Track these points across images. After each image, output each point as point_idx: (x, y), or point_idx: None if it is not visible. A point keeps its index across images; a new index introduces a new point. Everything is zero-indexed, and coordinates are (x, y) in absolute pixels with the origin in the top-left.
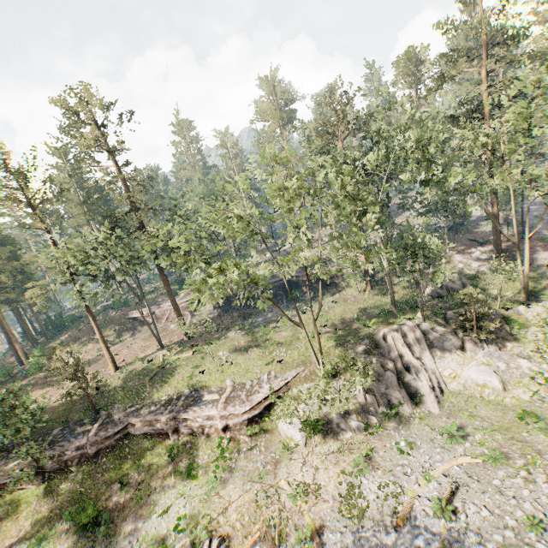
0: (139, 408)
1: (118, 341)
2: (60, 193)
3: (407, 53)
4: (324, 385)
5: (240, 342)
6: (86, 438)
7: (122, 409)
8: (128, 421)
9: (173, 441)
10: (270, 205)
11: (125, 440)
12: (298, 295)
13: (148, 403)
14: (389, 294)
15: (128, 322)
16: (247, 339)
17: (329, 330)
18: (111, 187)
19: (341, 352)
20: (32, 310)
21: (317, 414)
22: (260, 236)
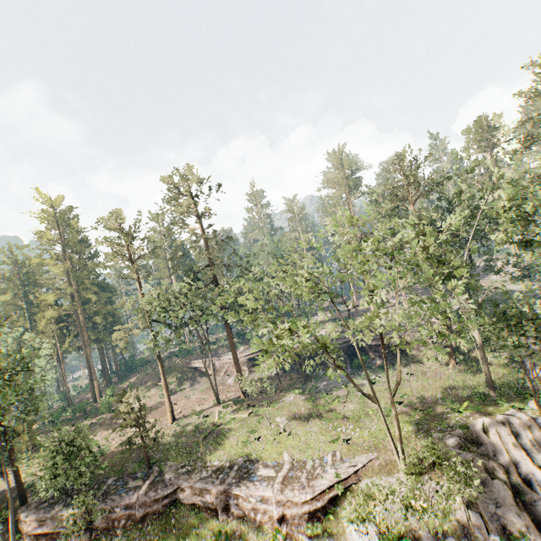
0: (190, 470)
1: (178, 389)
2: (154, 249)
3: (477, 122)
4: (412, 487)
5: (299, 408)
6: (136, 496)
7: (173, 468)
8: (178, 484)
9: (221, 521)
10: (341, 264)
11: (172, 507)
12: (364, 361)
13: (200, 466)
14: (481, 371)
15: (189, 371)
16: (307, 406)
17: (406, 408)
18: (194, 246)
19: (429, 442)
20: (112, 350)
21: (402, 527)
22: (330, 295)
